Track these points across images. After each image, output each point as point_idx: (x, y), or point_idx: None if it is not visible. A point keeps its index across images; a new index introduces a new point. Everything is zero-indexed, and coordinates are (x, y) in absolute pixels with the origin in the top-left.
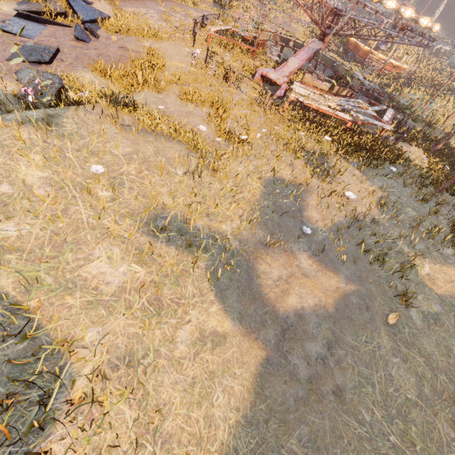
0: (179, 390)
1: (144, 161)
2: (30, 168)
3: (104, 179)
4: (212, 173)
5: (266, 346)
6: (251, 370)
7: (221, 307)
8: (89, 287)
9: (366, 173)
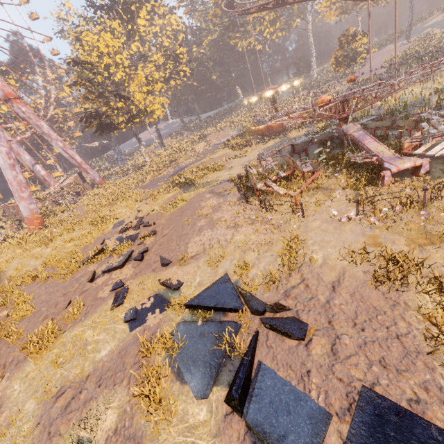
0: None
1: None
2: None
3: None
4: None
5: None
6: None
7: None
8: None
9: None
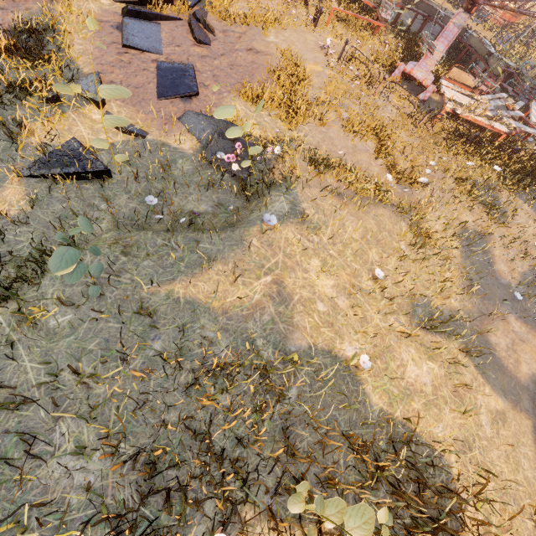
0: (502, 462)
1: (377, 242)
2: (320, 277)
3: (366, 274)
4: (424, 240)
5: (528, 415)
6: (529, 438)
7: (489, 387)
8: (417, 391)
9: (534, 206)
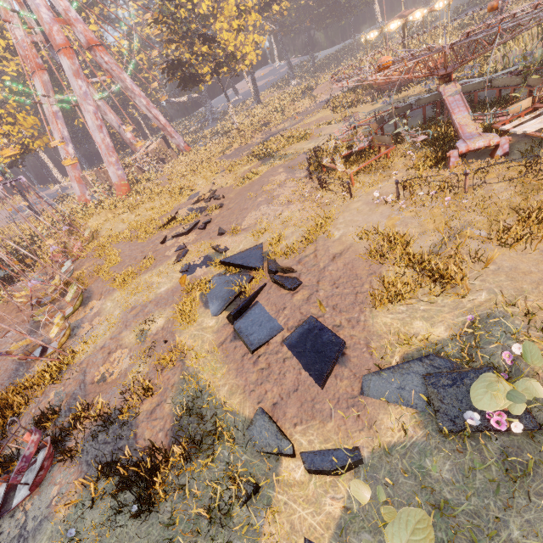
0: None
1: None
2: None
3: None
4: None
5: None
6: None
7: None
8: None
9: None
